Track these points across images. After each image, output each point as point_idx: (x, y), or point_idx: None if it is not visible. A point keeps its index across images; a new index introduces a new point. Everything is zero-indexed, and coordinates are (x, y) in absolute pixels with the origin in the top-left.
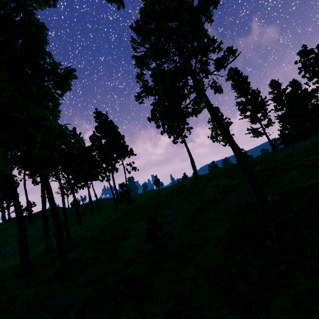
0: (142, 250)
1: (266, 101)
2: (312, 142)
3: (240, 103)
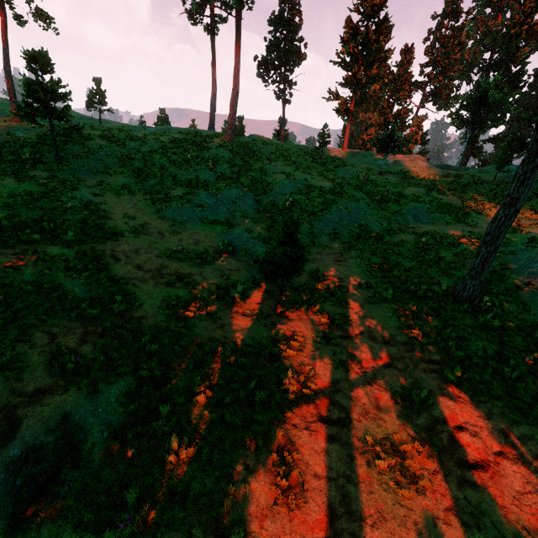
0: (193, 280)
1: (387, 58)
2: (395, 164)
3: (352, 29)
